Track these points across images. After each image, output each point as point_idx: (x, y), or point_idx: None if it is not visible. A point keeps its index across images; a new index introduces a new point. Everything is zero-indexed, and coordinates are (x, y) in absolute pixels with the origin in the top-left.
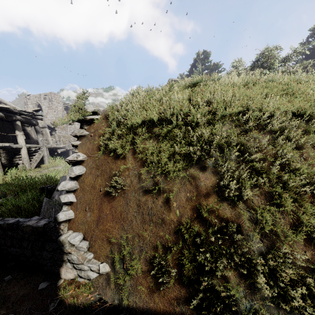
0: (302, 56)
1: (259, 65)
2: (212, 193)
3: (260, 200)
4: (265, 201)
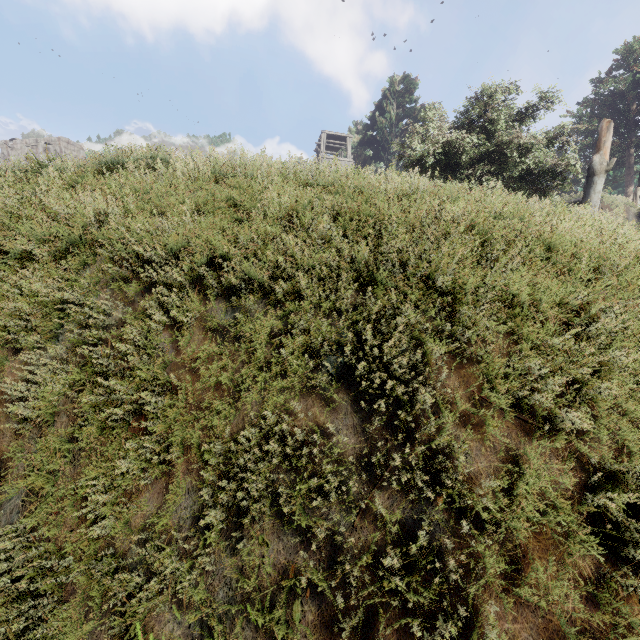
0: (591, 108)
1: (468, 122)
2: (4, 402)
3: (66, 423)
4: (72, 427)
